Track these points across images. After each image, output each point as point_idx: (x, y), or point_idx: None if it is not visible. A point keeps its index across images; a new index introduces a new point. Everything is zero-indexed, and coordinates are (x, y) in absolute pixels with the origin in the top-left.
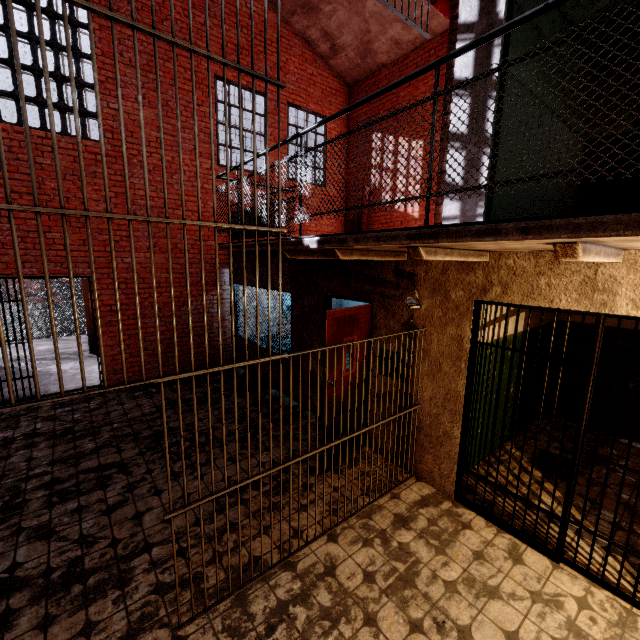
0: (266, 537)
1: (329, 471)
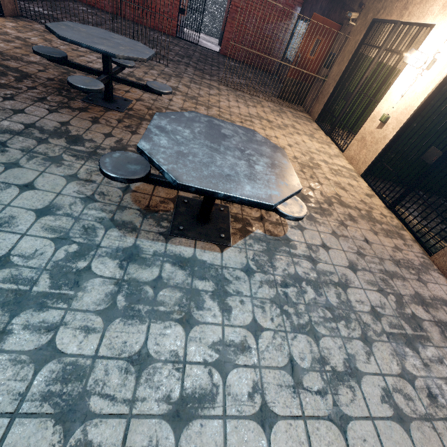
0: (249, 92)
1: (280, 100)
